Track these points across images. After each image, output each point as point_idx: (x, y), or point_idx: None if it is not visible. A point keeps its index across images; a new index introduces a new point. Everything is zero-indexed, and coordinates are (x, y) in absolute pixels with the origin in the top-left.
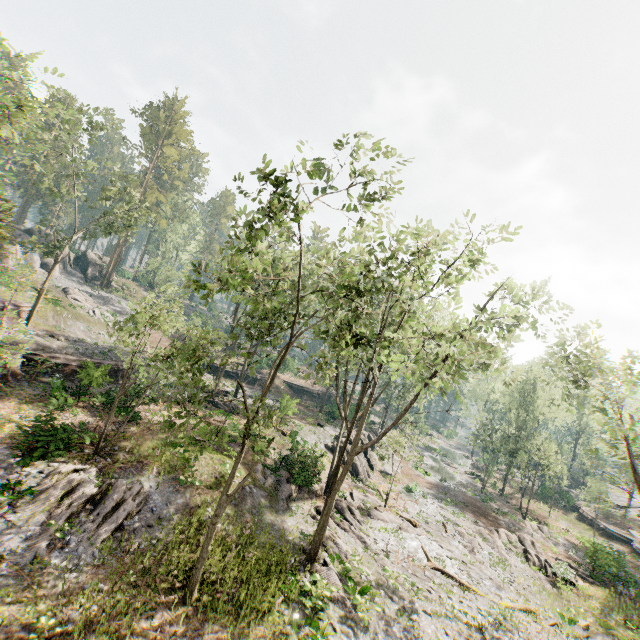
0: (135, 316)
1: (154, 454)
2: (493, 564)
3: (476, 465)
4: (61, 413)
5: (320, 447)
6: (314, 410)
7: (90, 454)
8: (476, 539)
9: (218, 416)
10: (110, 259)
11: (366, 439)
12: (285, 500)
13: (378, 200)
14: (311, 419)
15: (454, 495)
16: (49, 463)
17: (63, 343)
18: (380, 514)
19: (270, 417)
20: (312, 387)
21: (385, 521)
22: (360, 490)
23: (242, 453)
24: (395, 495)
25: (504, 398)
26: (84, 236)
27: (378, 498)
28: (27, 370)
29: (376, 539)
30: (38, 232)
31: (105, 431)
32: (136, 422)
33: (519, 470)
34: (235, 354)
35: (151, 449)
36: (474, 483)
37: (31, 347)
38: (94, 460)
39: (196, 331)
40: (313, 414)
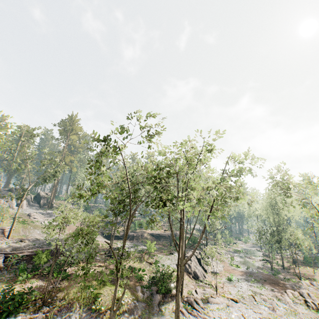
0: (56, 219)
1: (77, 296)
2: (288, 315)
3: (265, 254)
4: (24, 284)
5: (173, 266)
6: (167, 245)
7: (40, 306)
8: (274, 300)
9: (113, 263)
10: (51, 193)
11: (198, 255)
12: (157, 305)
13: (153, 135)
14: (166, 251)
15: (256, 276)
16: (15, 318)
17: (27, 243)
18: (214, 299)
19: (129, 255)
20: (164, 233)
21: (218, 303)
22: (201, 287)
23: (117, 281)
24: (222, 285)
25: (263, 212)
26: (35, 185)
27: (212, 289)
28: (6, 264)
29: (214, 317)
30: (14, 189)
31: (47, 289)
32: (67, 279)
33: (285, 250)
34: (108, 225)
35: (75, 293)
36: (266, 265)
37: (9, 250)
38: (42, 309)
39: (88, 218)
40: (167, 248)
